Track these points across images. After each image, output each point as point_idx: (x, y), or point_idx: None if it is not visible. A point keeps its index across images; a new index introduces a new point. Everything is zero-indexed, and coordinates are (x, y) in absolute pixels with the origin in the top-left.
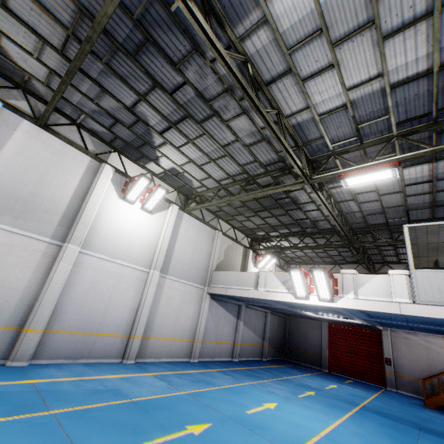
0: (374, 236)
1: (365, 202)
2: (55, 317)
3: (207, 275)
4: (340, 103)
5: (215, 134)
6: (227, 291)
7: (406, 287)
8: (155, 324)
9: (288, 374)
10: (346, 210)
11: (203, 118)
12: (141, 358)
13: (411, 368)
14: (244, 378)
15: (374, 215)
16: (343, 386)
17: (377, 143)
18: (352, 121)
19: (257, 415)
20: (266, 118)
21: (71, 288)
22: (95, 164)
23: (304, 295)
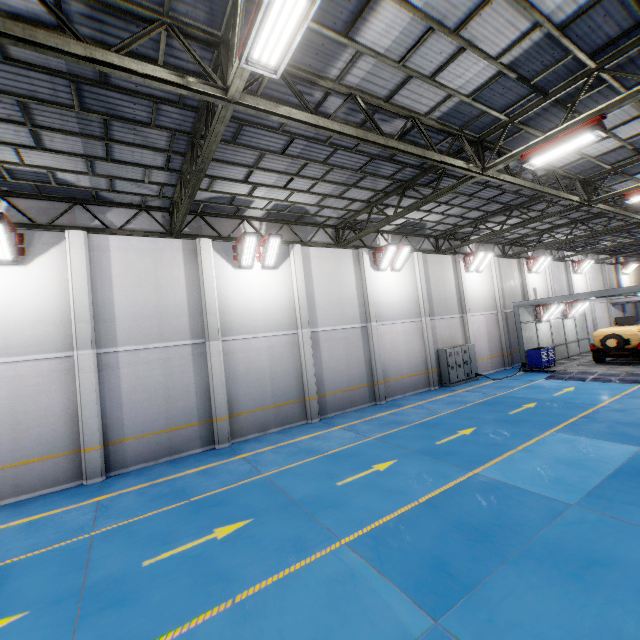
0: None
1: None
2: None
3: None
4: None
5: None
6: (630, 299)
7: None
8: (598, 326)
9: None
10: None
11: None
12: None
13: None
14: None
15: None
16: None
17: None
18: None
19: None
20: None
21: None
22: (564, 264)
23: None
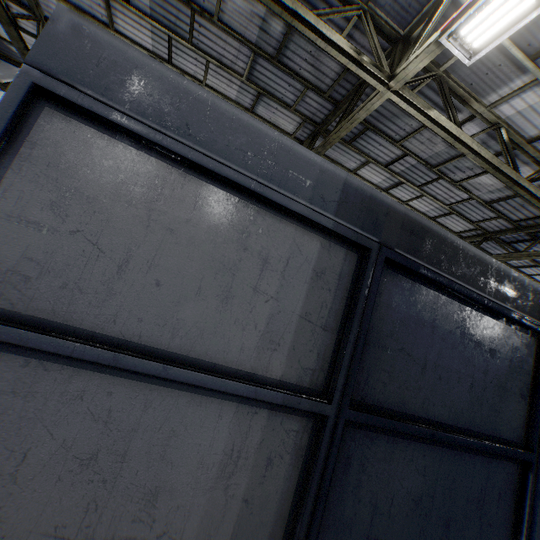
0: None
1: None
2: None
3: None
4: None
5: None
6: None
7: None
8: None
9: None
10: None
11: None
12: None
13: None
14: None
15: None
16: None
17: None
18: None
19: None
20: None
21: None
22: None
23: None
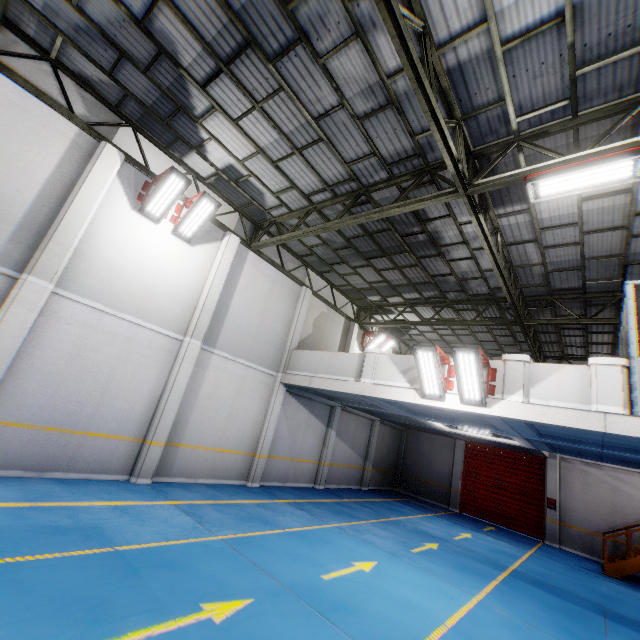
0: (556, 310)
1: (555, 247)
2: (5, 399)
3: (283, 356)
4: (552, 11)
5: (301, 89)
6: (313, 381)
7: (619, 387)
8: (189, 424)
9: (399, 513)
10: (519, 261)
11: (279, 51)
12: (164, 476)
13: (585, 515)
14: (328, 516)
15: (564, 272)
16: (480, 536)
17: (605, 115)
18: (568, 57)
19: (338, 585)
20: (398, 23)
21: (35, 354)
22: (87, 142)
23: (436, 392)
